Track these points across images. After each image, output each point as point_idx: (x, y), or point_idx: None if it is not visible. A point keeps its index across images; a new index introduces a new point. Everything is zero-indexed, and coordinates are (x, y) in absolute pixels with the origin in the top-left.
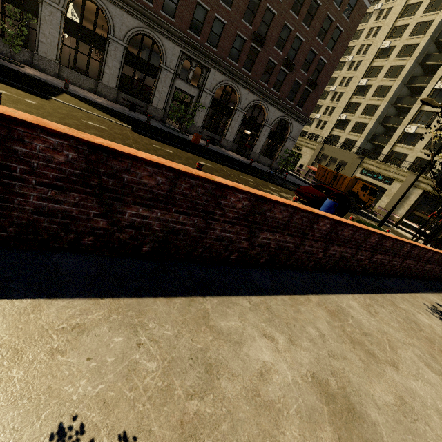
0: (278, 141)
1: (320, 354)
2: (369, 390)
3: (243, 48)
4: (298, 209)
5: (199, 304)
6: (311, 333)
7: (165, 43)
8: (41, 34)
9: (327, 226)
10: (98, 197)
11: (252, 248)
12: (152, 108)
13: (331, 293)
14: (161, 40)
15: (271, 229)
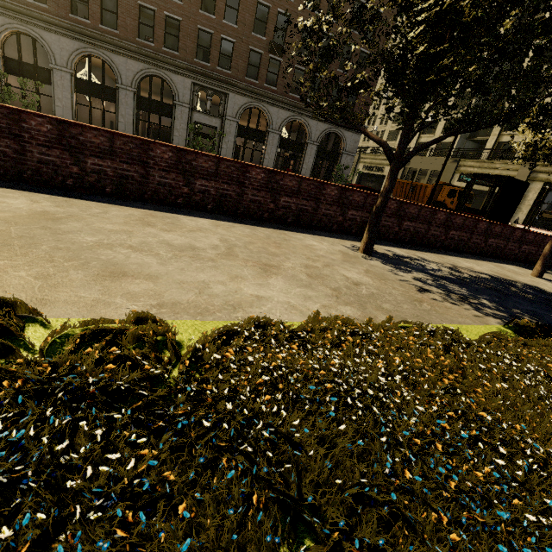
0: (332, 160)
1: (77, 212)
2: (97, 224)
3: (261, 63)
4: (116, 134)
5: None
6: (92, 210)
7: (174, 78)
8: (56, 99)
9: (169, 154)
10: None
11: (87, 175)
12: None
13: (183, 215)
14: (170, 76)
15: (97, 155)
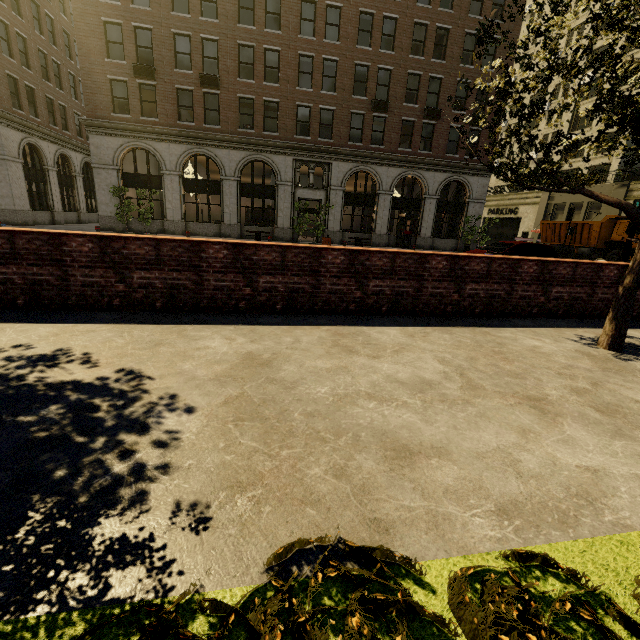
0: (456, 212)
1: (275, 347)
2: (306, 361)
3: (364, 124)
4: (287, 247)
5: (183, 327)
6: (284, 340)
7: (275, 159)
8: (167, 202)
9: (341, 258)
10: (113, 269)
11: (259, 295)
12: (279, 229)
13: (364, 326)
14: (271, 158)
15: (269, 272)
